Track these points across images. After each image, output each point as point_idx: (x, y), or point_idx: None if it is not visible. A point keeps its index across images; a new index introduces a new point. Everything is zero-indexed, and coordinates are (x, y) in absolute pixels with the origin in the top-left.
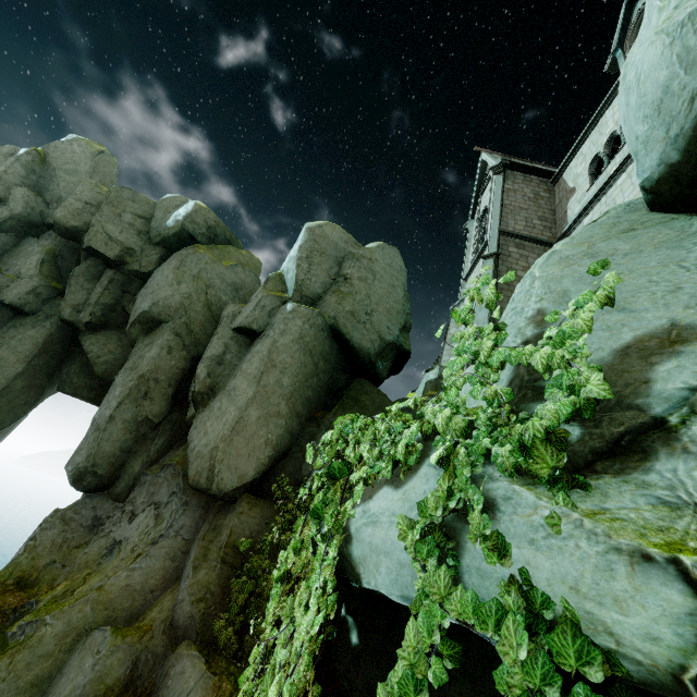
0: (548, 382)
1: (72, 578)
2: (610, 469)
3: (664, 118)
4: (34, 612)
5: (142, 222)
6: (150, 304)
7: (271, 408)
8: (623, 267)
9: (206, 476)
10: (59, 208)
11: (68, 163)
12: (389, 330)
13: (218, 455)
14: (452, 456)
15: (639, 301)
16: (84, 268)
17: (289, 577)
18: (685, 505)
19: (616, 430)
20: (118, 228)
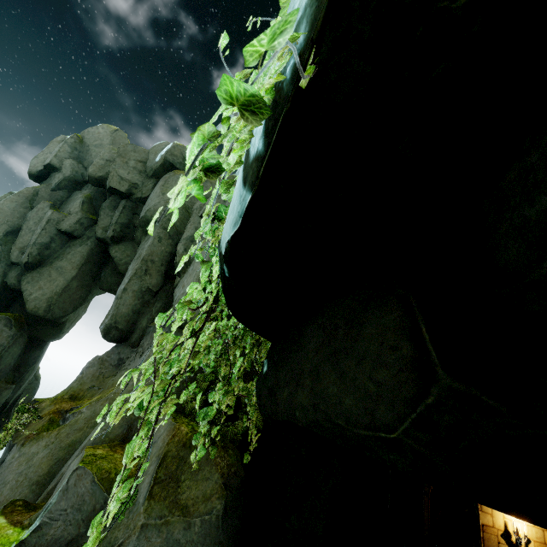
0: None
1: (102, 393)
2: None
3: None
4: (76, 410)
5: (141, 165)
6: (145, 211)
7: None
8: None
9: None
10: (90, 166)
11: (96, 141)
12: None
13: None
14: None
15: None
16: (108, 203)
17: None
18: None
19: None
20: (126, 171)
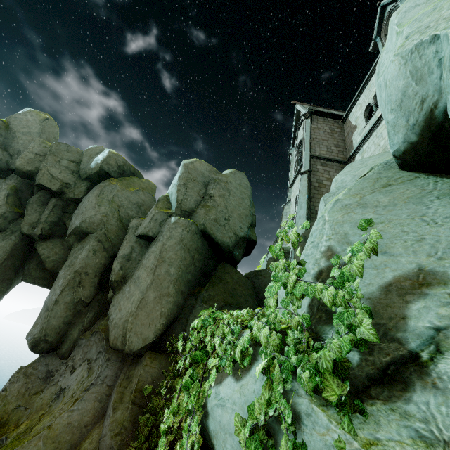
0: (335, 313)
1: (31, 418)
2: (381, 396)
3: (405, 112)
4: (3, 447)
5: (74, 165)
6: (80, 221)
7: (163, 290)
8: (384, 217)
9: (121, 340)
10: (18, 159)
11: (24, 128)
12: (241, 229)
13: (128, 326)
14: (271, 367)
15: (396, 246)
16: (36, 198)
17: (171, 430)
18: (437, 442)
19: (384, 359)
20: (58, 170)
